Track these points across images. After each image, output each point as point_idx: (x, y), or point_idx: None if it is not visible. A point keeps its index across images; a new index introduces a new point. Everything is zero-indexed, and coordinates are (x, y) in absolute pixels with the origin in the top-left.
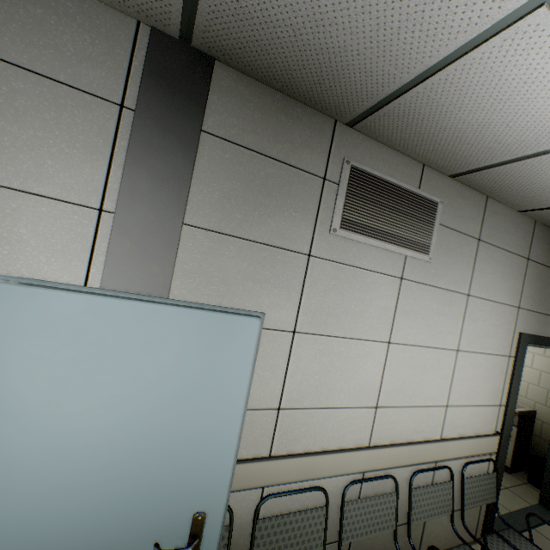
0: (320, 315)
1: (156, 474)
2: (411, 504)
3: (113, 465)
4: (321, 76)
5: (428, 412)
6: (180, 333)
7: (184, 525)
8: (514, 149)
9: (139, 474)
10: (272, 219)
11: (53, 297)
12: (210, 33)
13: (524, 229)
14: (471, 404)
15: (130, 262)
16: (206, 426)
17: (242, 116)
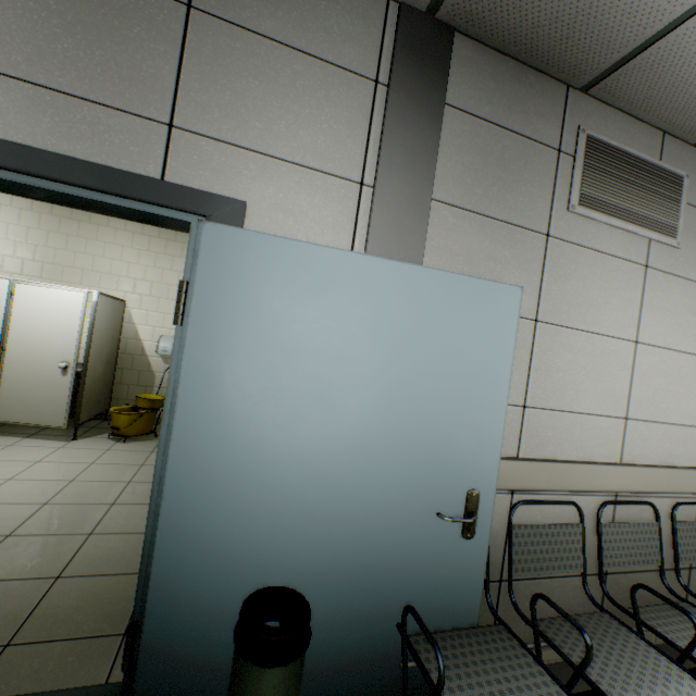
0: (560, 304)
1: (432, 443)
2: (676, 540)
3: (394, 428)
4: (573, 28)
5: (685, 432)
6: (448, 298)
7: (458, 502)
8: None
9: (417, 441)
10: (510, 195)
11: (343, 257)
12: None
13: None
14: None
15: (388, 235)
16: (475, 398)
17: (478, 87)
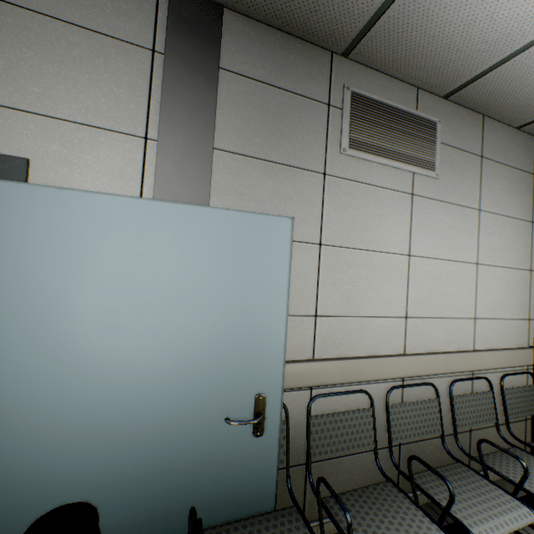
0: (341, 229)
1: (219, 358)
2: (454, 411)
3: (182, 348)
4: (316, 1)
5: (457, 323)
6: (224, 231)
7: (248, 405)
8: (501, 47)
9: (205, 357)
10: (288, 142)
11: (120, 202)
12: None
13: (525, 145)
14: (499, 317)
15: (174, 181)
16: (256, 315)
17: (251, 54)
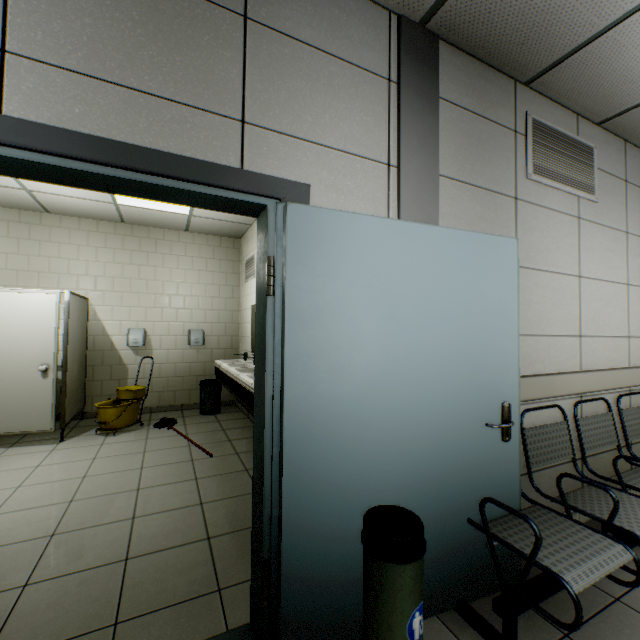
0: (530, 252)
1: (473, 369)
2: (623, 423)
3: (446, 361)
4: (528, 36)
5: (616, 342)
6: (470, 252)
7: (496, 413)
8: None
9: (463, 369)
10: (488, 168)
11: (394, 225)
12: (451, 13)
13: None
14: None
15: (414, 205)
16: (497, 330)
17: (458, 83)
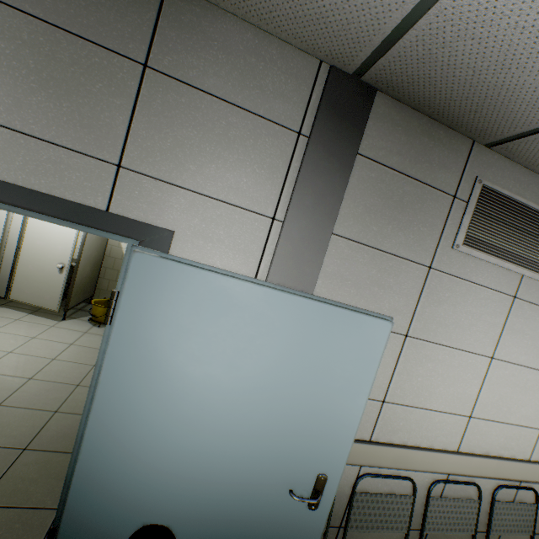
0: (430, 323)
1: (295, 436)
2: (492, 515)
3: (266, 422)
4: (481, 106)
5: (520, 431)
6: (327, 326)
7: (309, 481)
8: None
9: (283, 433)
10: (402, 232)
11: (244, 287)
12: (385, 71)
13: None
14: None
15: (289, 262)
16: (337, 406)
17: (390, 139)
